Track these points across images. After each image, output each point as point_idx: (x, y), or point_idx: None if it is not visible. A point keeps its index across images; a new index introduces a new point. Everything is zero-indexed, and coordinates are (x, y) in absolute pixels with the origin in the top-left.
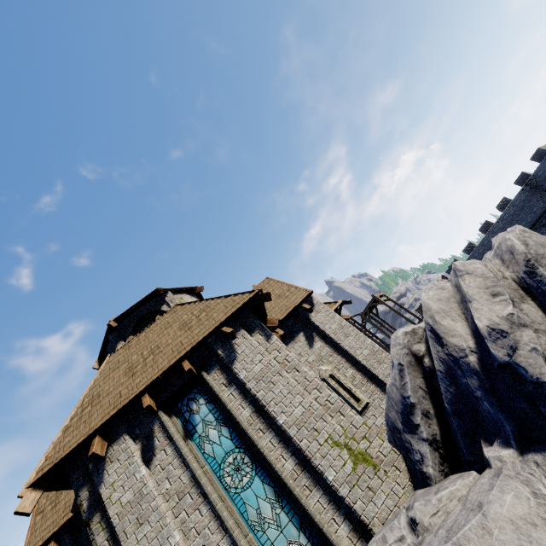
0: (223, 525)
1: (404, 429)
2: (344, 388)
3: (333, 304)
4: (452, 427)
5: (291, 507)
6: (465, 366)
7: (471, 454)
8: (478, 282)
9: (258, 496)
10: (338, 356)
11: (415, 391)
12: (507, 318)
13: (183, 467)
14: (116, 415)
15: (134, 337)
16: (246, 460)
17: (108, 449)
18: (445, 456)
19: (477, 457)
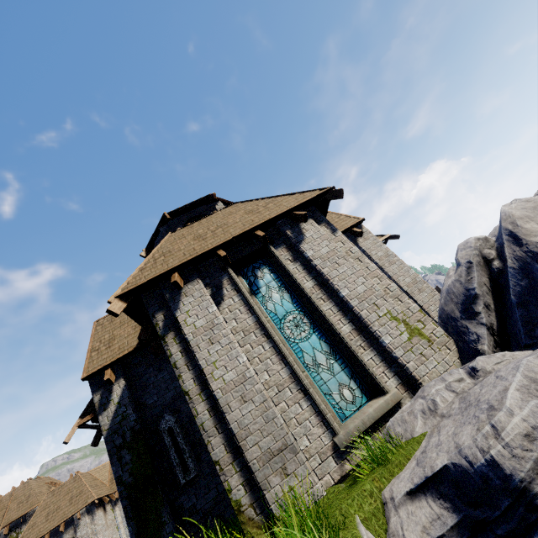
0: (283, 360)
1: (462, 317)
2: None
3: (380, 237)
4: (513, 318)
5: (344, 360)
6: None
7: (529, 338)
8: None
9: (315, 348)
10: None
11: (480, 285)
12: None
13: (249, 314)
14: (193, 260)
15: (194, 222)
16: (305, 320)
17: (183, 286)
18: (498, 343)
19: (536, 340)
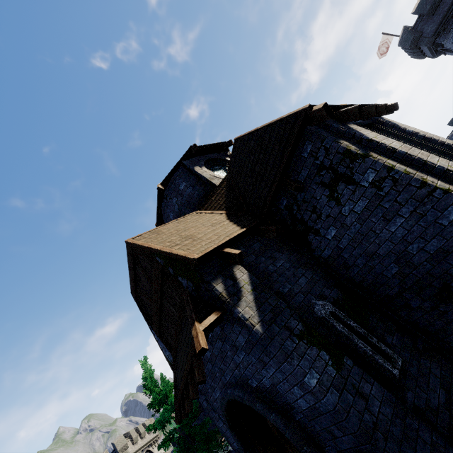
0: None
1: None
2: None
3: None
4: None
5: None
6: None
7: None
8: None
9: None
10: None
11: None
12: None
13: None
14: (345, 107)
15: None
16: None
17: (348, 125)
18: None
19: None
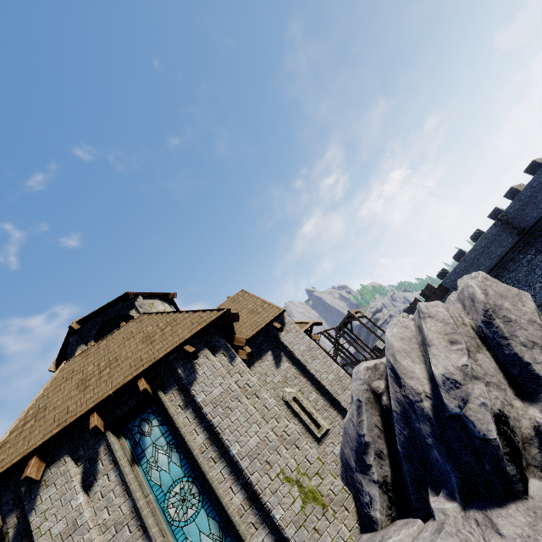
0: None
1: (357, 468)
2: (306, 413)
3: (305, 325)
4: (403, 470)
5: None
6: (419, 411)
7: (418, 500)
8: (438, 327)
9: (202, 532)
10: (303, 378)
11: (370, 429)
12: (461, 369)
13: (125, 496)
14: (59, 434)
15: (94, 344)
16: (193, 490)
17: (46, 471)
18: (394, 500)
19: (423, 505)
